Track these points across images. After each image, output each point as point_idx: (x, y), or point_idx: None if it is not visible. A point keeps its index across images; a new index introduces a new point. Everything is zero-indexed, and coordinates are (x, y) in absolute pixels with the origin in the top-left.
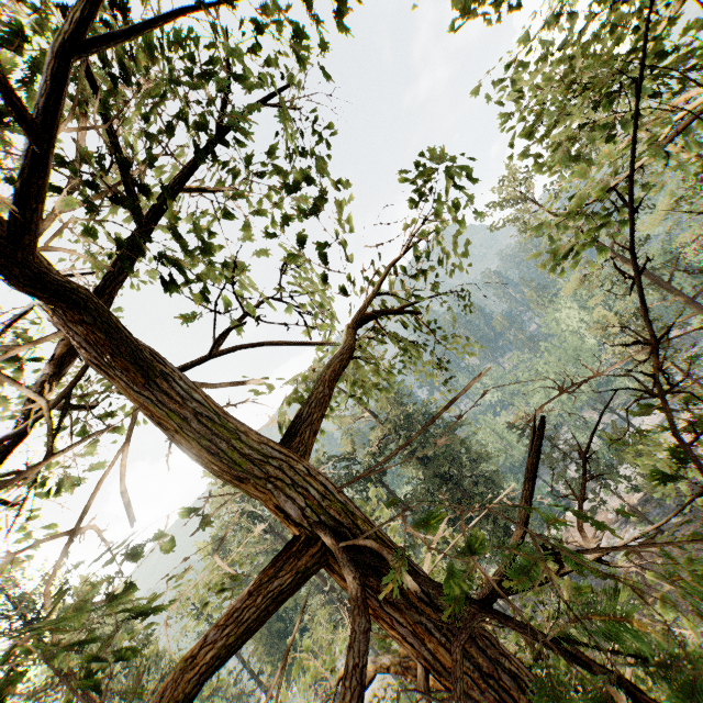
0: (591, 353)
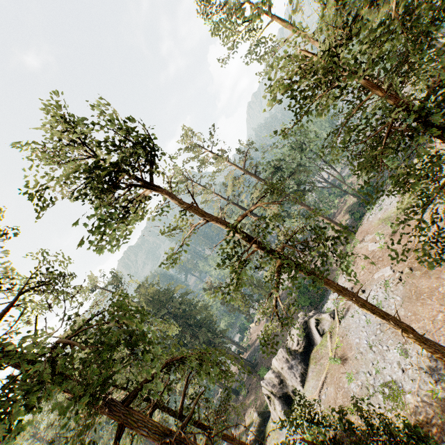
0: None
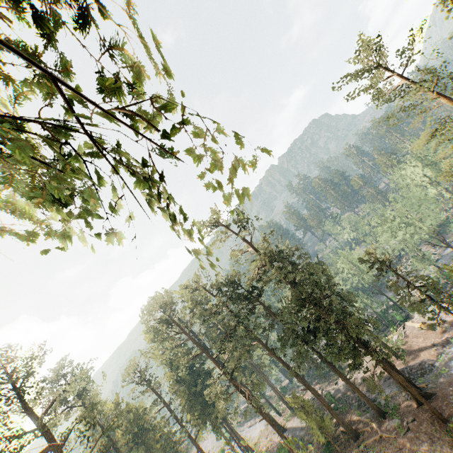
0: (432, 200)
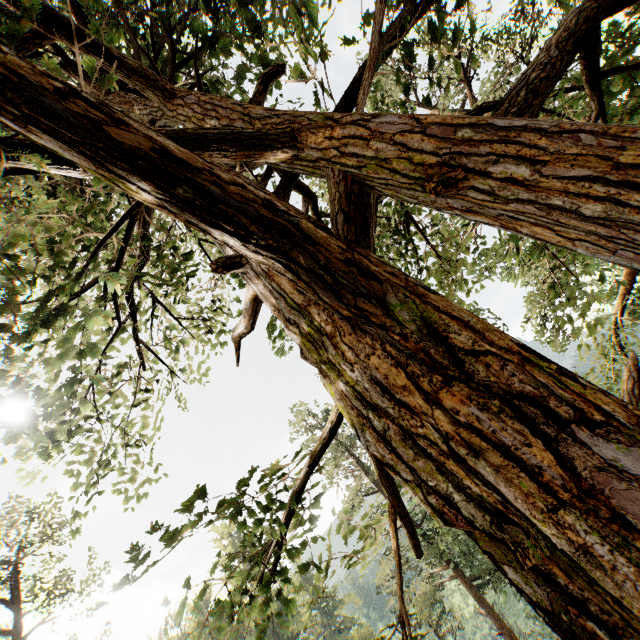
0: None
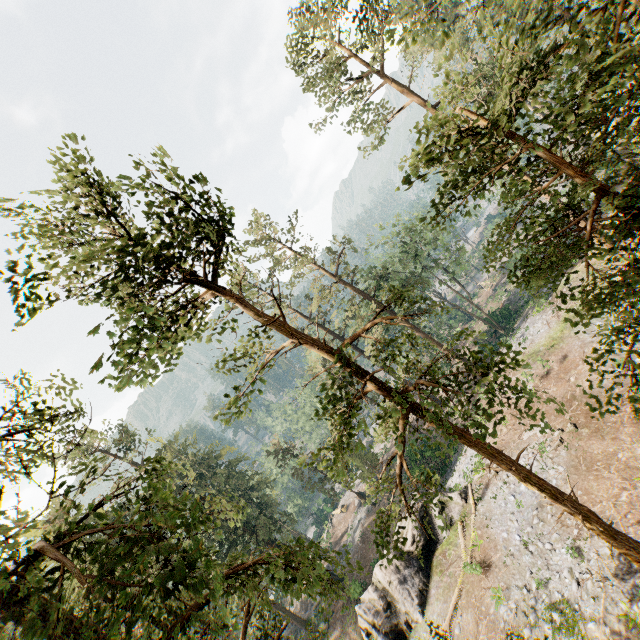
0: None
